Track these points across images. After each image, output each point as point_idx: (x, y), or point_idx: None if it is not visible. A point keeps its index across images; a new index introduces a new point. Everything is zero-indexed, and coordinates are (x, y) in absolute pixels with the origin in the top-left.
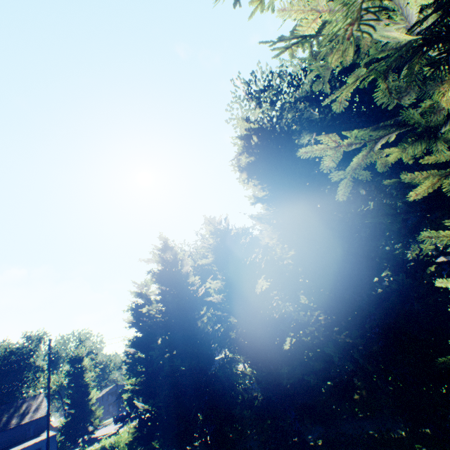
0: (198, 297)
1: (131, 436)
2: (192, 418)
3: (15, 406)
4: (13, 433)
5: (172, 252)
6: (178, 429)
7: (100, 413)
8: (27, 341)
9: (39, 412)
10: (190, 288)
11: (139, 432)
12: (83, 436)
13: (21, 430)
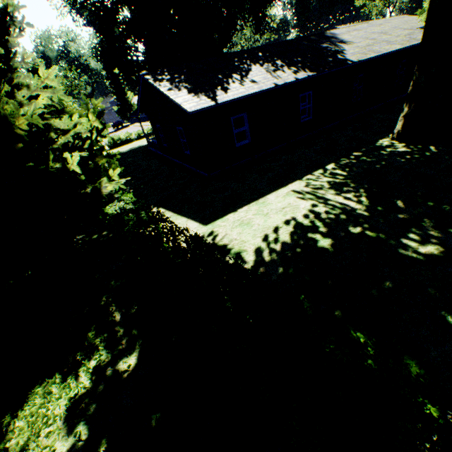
0: None
1: None
2: None
3: None
4: None
5: None
6: None
7: None
8: None
9: None
10: None
11: None
12: None
13: None
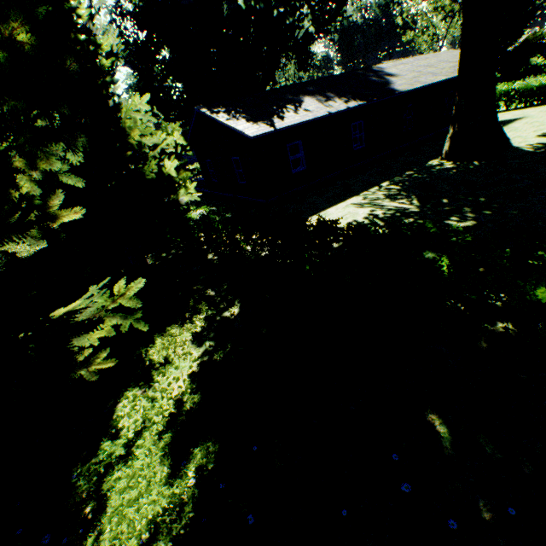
0: None
1: None
2: None
3: None
4: None
5: None
6: None
7: None
8: None
9: None
10: None
11: None
12: None
13: None
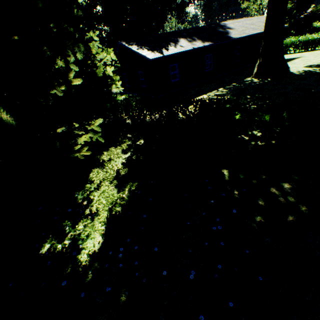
0: None
1: None
2: None
3: None
4: None
5: None
6: None
7: None
8: None
9: None
10: None
11: None
12: None
13: None
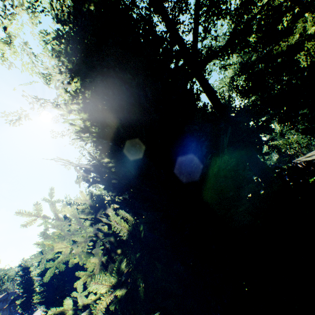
0: None
1: None
2: None
3: None
4: None
5: (69, 220)
6: None
7: None
8: None
9: None
10: None
11: None
12: None
13: None
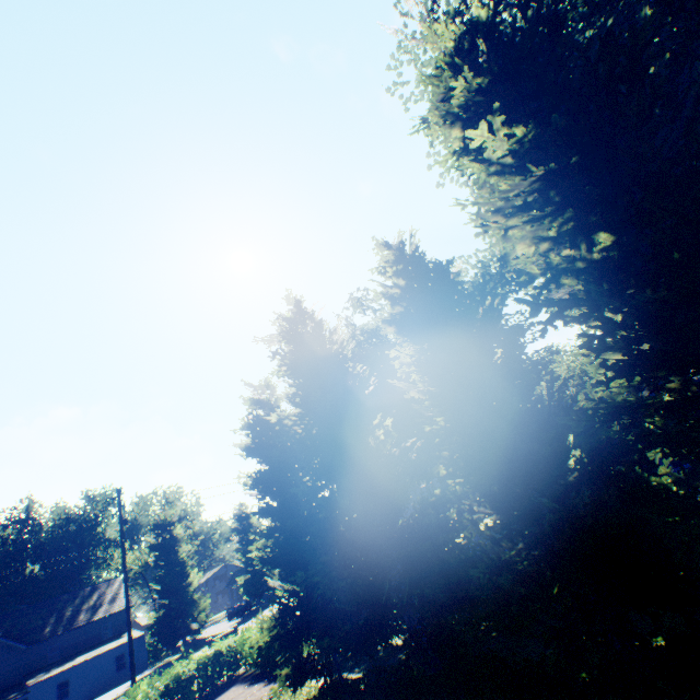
0: (366, 395)
1: (266, 634)
2: (382, 600)
3: (81, 595)
4: (82, 633)
5: (312, 322)
6: (352, 622)
7: (206, 603)
8: (90, 503)
9: (116, 603)
10: (354, 375)
11: (280, 627)
12: (184, 638)
13: (94, 629)
